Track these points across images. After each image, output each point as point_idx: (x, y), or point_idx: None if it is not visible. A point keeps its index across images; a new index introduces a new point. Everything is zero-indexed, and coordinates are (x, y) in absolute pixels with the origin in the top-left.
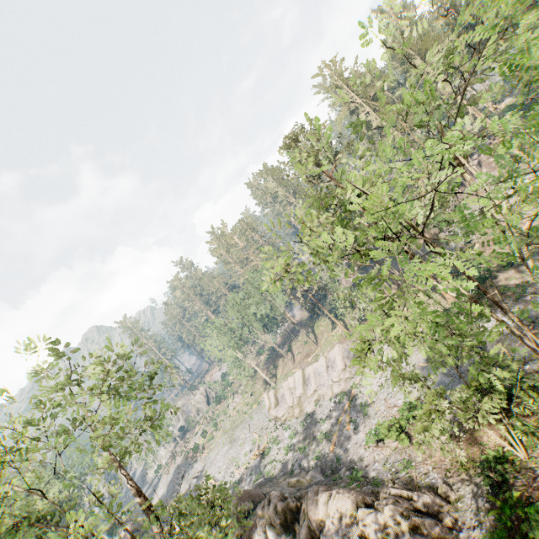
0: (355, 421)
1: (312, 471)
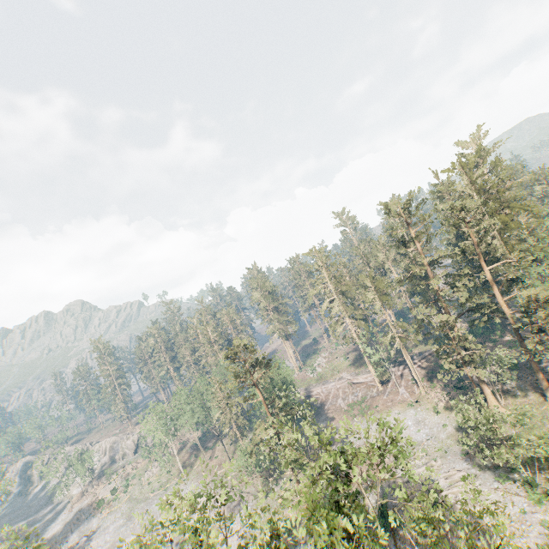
0: None
1: None
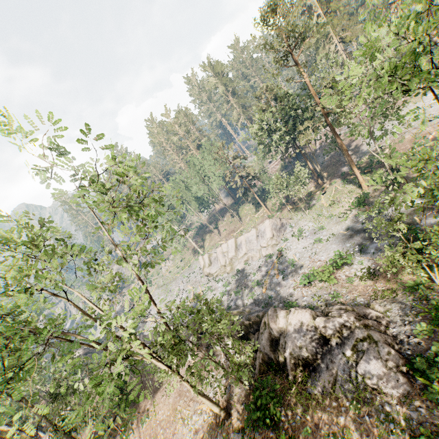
0: (284, 272)
1: (249, 305)
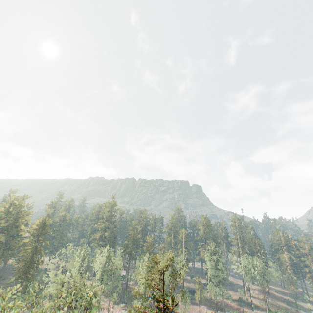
0: None
1: None
